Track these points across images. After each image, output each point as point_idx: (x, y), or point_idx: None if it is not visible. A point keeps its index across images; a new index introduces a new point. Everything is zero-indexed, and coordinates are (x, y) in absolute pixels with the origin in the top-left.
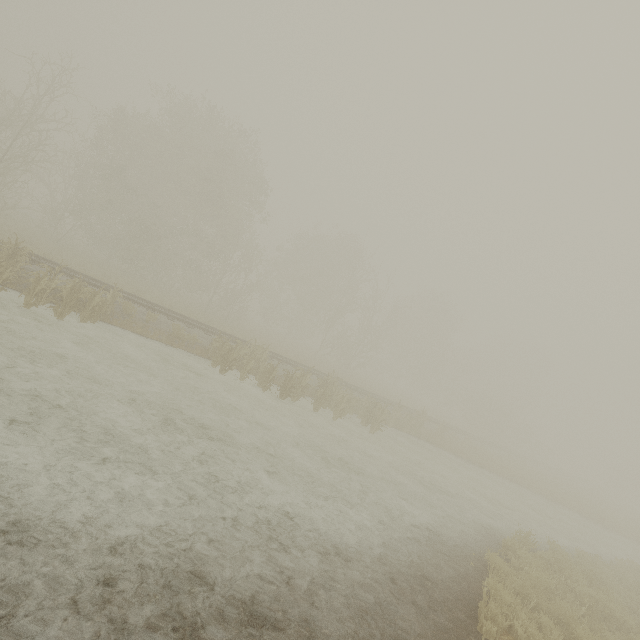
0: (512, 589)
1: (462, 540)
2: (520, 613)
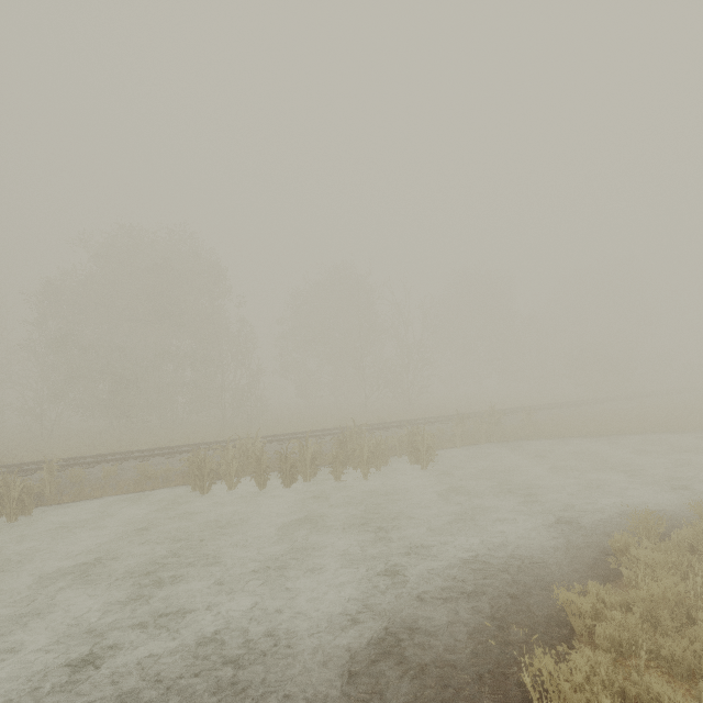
0: (607, 639)
1: (538, 575)
2: (603, 699)
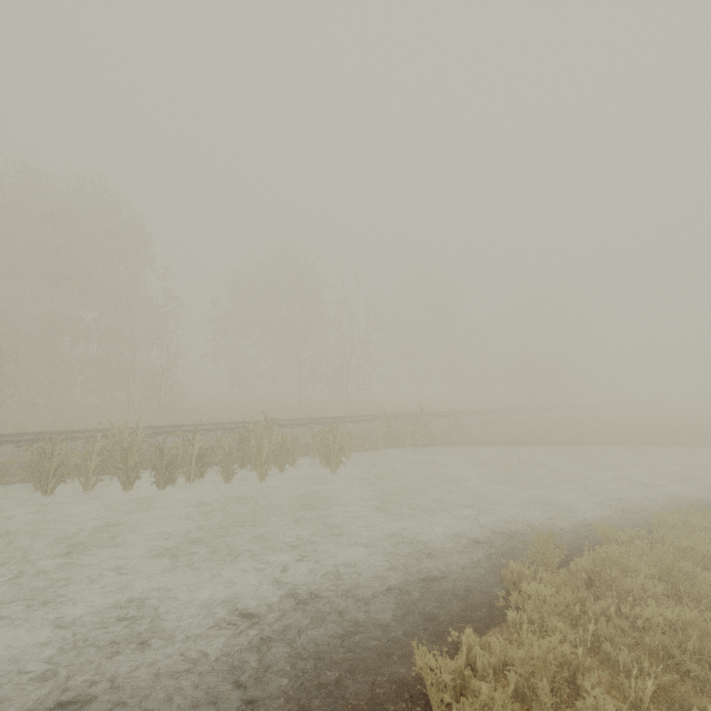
0: None
1: (412, 616)
2: None
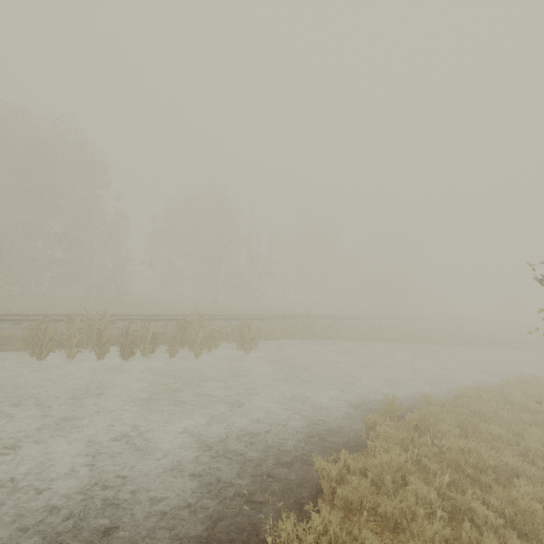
0: (343, 499)
1: (308, 444)
2: None
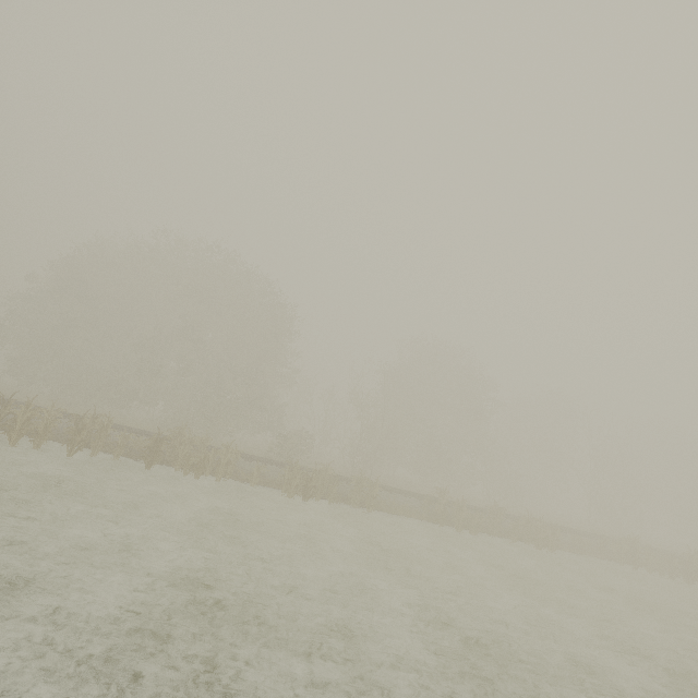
0: None
1: None
2: None
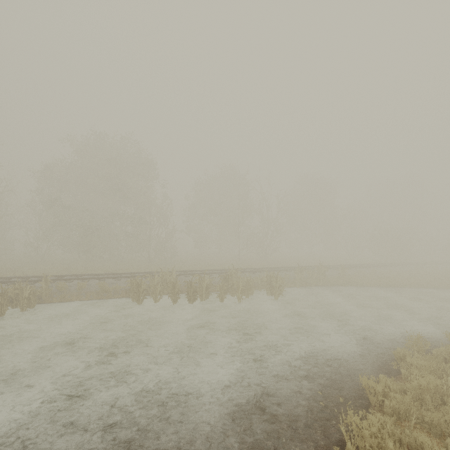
0: (391, 409)
1: (348, 369)
2: (388, 442)
